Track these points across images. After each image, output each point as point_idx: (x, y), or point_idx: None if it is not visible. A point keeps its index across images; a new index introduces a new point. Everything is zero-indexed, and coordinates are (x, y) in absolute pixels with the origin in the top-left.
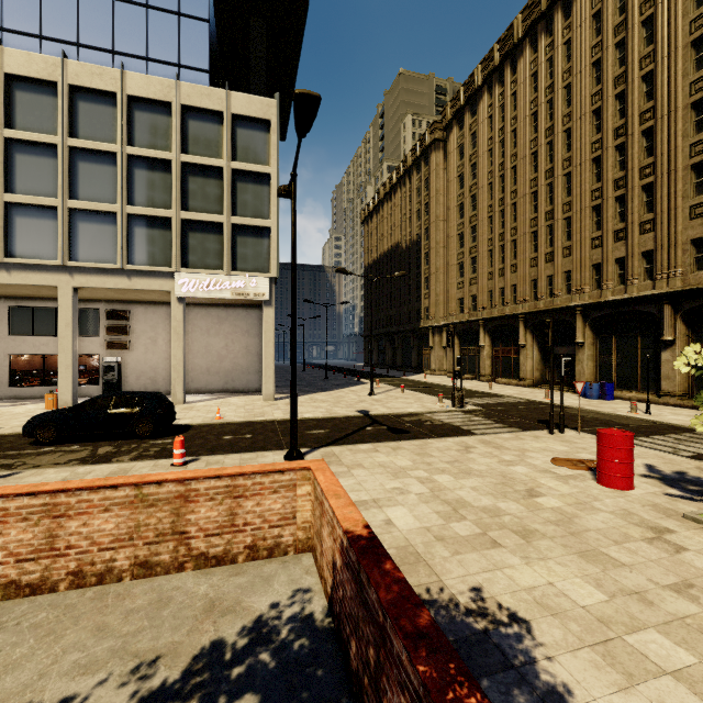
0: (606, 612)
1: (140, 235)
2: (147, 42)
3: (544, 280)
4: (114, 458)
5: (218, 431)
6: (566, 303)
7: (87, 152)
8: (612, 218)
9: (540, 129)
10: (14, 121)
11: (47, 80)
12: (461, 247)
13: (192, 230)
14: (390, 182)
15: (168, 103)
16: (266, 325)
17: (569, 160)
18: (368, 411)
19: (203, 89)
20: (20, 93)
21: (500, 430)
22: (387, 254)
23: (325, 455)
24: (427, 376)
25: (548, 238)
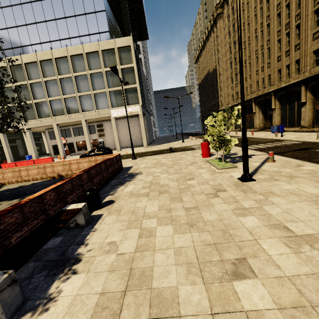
0: (157, 172)
1: (98, 100)
2: (88, 28)
3: (261, 81)
4: None
5: (123, 156)
6: (267, 91)
7: (79, 76)
8: (284, 45)
9: (257, 0)
10: (60, 72)
11: (64, 56)
12: (231, 69)
13: (113, 94)
14: (203, 40)
15: (97, 51)
16: (141, 122)
17: (269, 16)
18: (172, 147)
19: (107, 42)
20: (59, 63)
21: None
22: (205, 77)
23: (143, 158)
24: None
25: (262, 59)
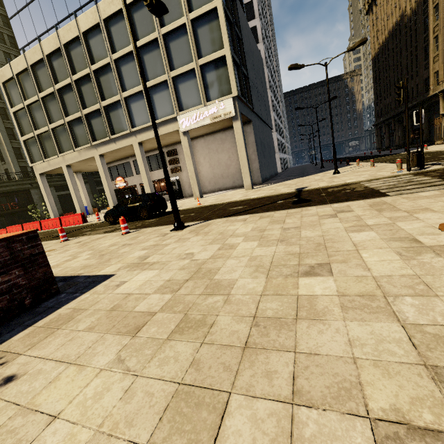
0: None
1: (156, 100)
2: None
3: None
4: (116, 230)
5: (184, 212)
6: None
7: (122, 59)
8: None
9: None
10: (94, 59)
11: (96, 24)
12: None
13: (180, 83)
14: None
15: None
16: (237, 136)
17: None
18: (306, 187)
19: None
20: (91, 41)
21: (433, 187)
22: (391, 33)
23: (202, 225)
24: (435, 146)
25: None
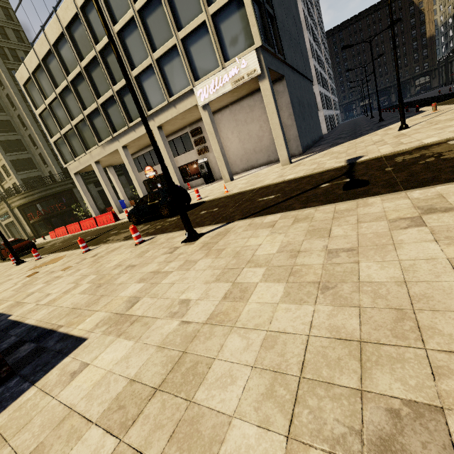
0: None
1: (168, 72)
2: None
3: None
4: None
5: (208, 206)
6: None
7: (125, 29)
8: None
9: None
10: (97, 37)
11: None
12: None
13: (191, 44)
14: None
15: None
16: (266, 99)
17: None
18: (360, 157)
19: None
20: (90, 16)
21: None
22: None
23: (219, 233)
24: None
25: None
